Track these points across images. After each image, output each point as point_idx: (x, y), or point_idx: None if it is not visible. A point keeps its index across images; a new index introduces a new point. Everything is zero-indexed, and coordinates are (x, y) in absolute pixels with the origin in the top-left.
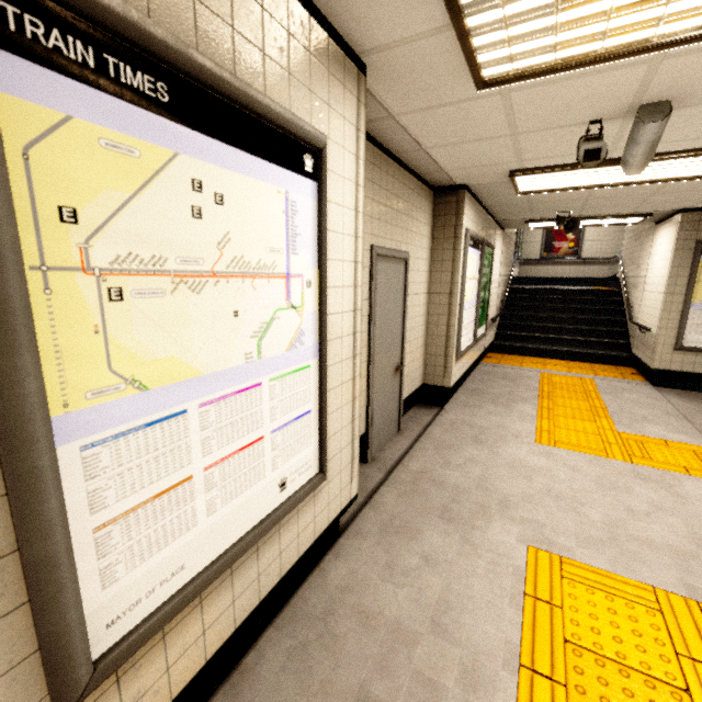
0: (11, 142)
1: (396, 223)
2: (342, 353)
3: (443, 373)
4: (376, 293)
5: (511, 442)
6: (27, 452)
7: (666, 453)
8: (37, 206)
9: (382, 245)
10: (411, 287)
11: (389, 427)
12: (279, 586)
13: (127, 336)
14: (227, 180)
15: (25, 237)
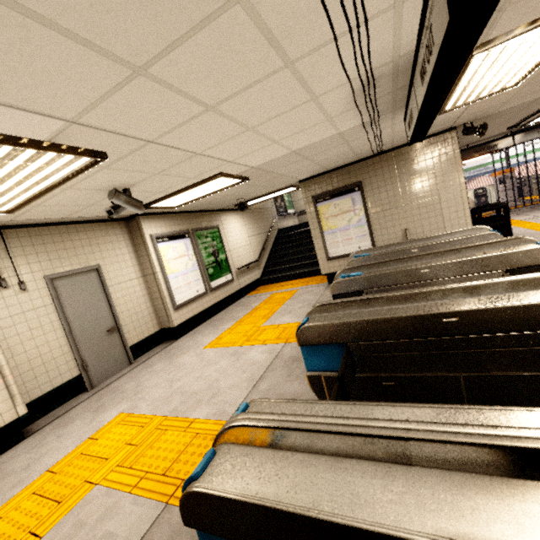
0: None
1: (76, 254)
2: None
3: (168, 319)
4: (62, 297)
5: (189, 352)
6: None
7: (268, 333)
8: None
9: (60, 271)
10: (116, 280)
11: (116, 364)
12: None
13: None
14: None
15: None
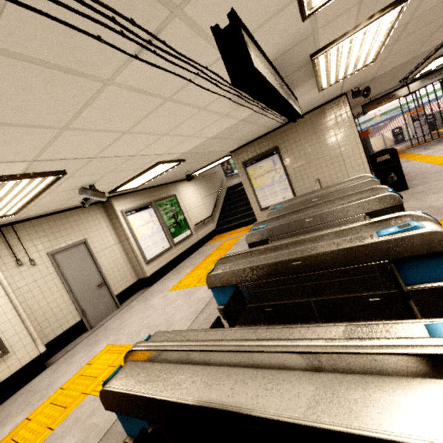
0: None
1: (68, 233)
2: (4, 311)
3: (142, 272)
4: (61, 266)
5: (158, 295)
6: None
7: None
8: None
9: (58, 247)
10: (100, 248)
11: (107, 309)
12: None
13: None
14: None
15: None
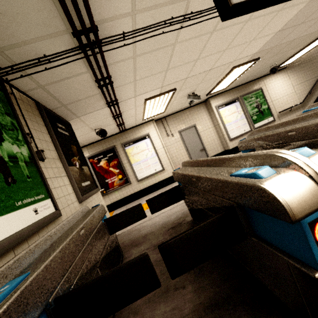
0: (127, 151)
1: (186, 121)
2: (163, 154)
3: (227, 145)
4: (183, 138)
5: None
6: (131, 166)
7: None
8: (128, 153)
9: (182, 128)
10: (202, 129)
11: None
12: (160, 182)
13: (135, 159)
14: (138, 145)
15: (128, 155)
